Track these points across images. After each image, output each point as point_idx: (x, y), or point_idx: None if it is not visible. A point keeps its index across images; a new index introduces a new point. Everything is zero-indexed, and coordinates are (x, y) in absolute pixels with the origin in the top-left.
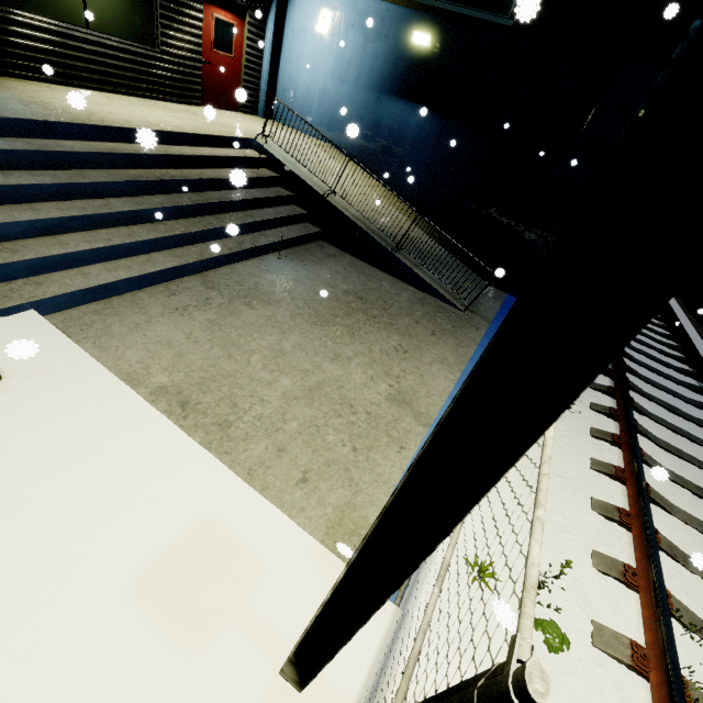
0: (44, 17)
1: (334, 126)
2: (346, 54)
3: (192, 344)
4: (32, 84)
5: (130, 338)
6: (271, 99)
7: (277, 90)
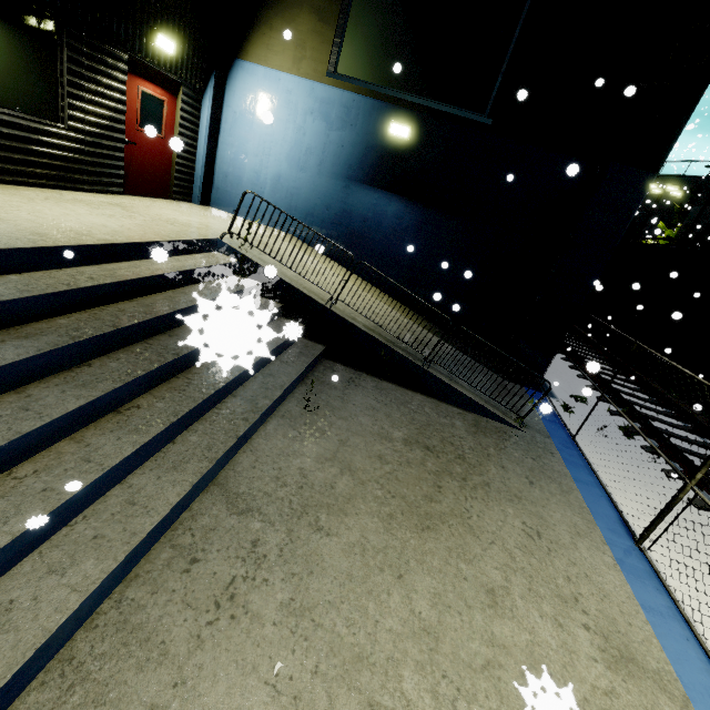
0: None
1: (293, 215)
2: (305, 140)
3: (293, 709)
4: None
5: None
6: (209, 184)
7: (215, 174)
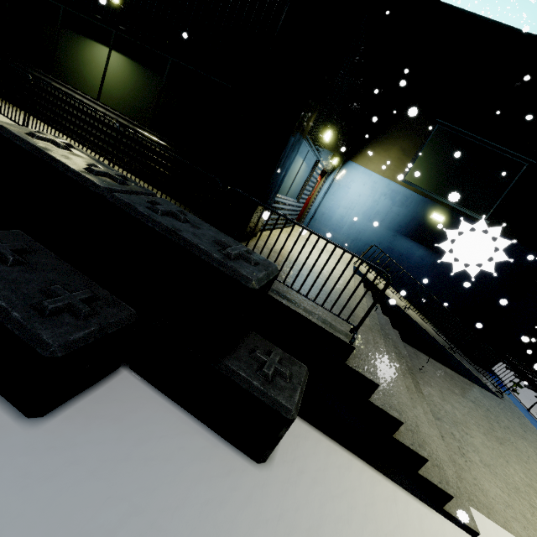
0: (279, 194)
1: (357, 242)
2: (376, 207)
3: (511, 498)
4: (266, 236)
5: (496, 507)
6: (312, 216)
7: (316, 212)
